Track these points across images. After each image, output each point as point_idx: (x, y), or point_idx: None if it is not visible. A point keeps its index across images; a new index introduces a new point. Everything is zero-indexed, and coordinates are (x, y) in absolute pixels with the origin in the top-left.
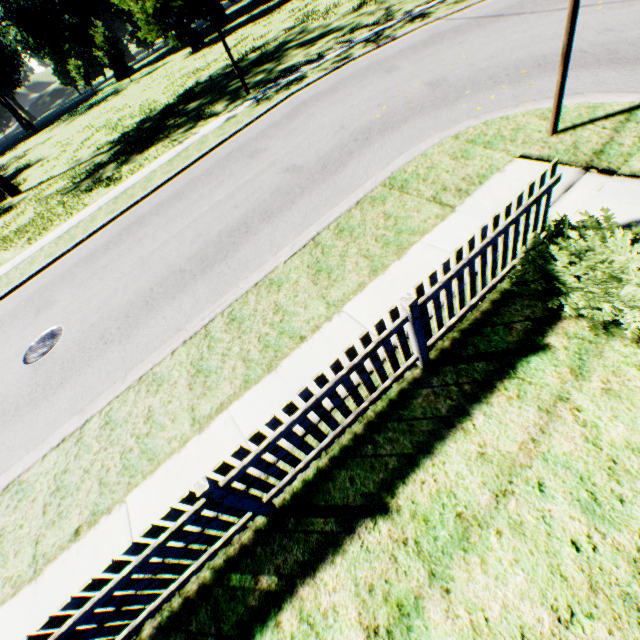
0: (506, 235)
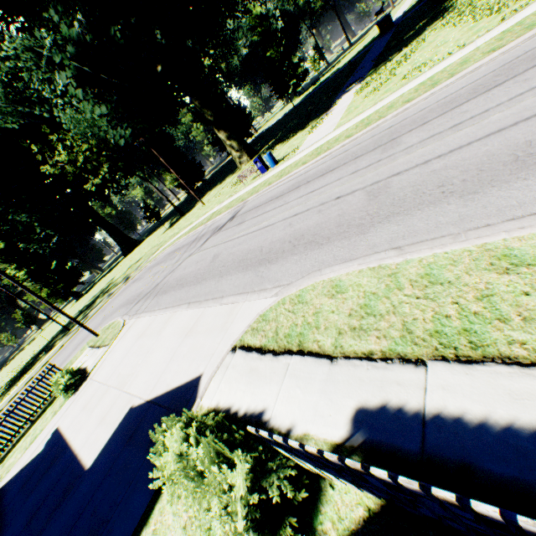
0: (45, 381)
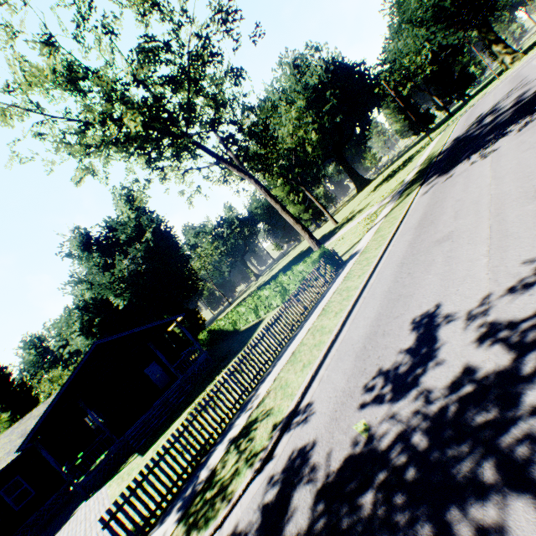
0: None
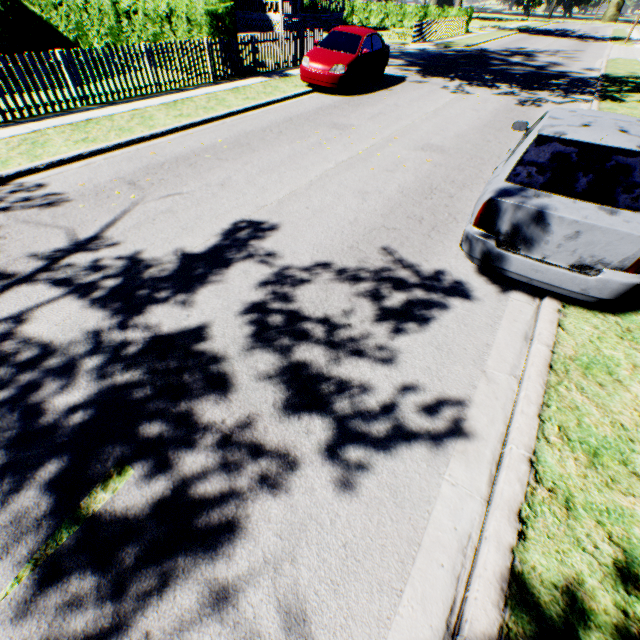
0: None
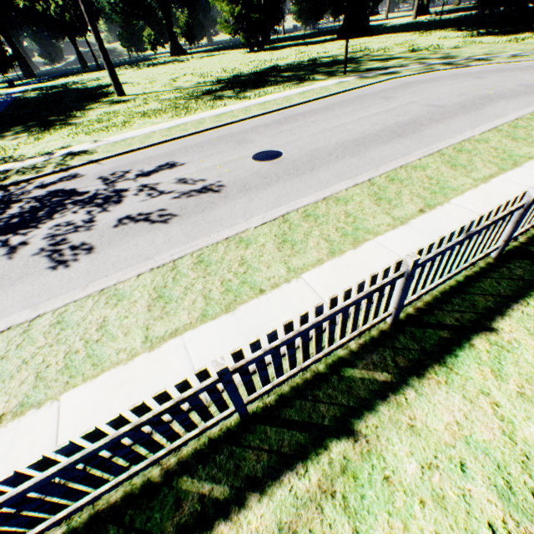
0: None
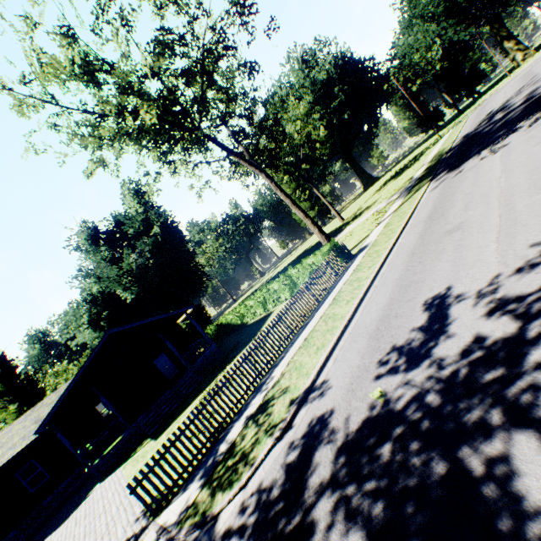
0: None
